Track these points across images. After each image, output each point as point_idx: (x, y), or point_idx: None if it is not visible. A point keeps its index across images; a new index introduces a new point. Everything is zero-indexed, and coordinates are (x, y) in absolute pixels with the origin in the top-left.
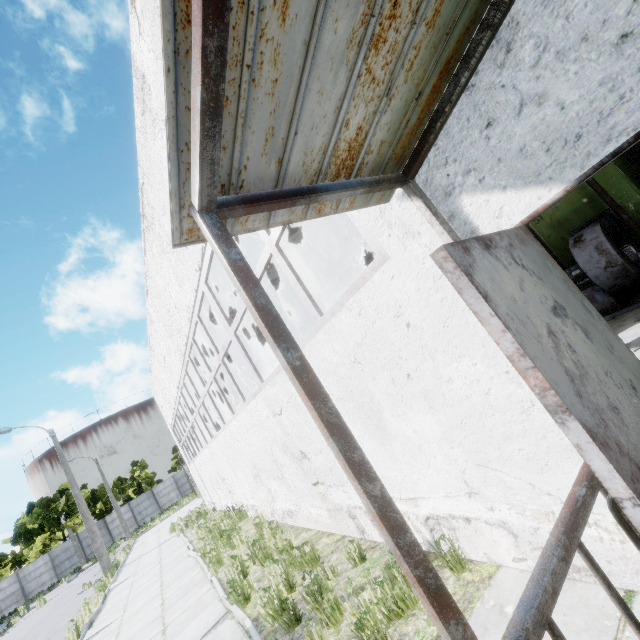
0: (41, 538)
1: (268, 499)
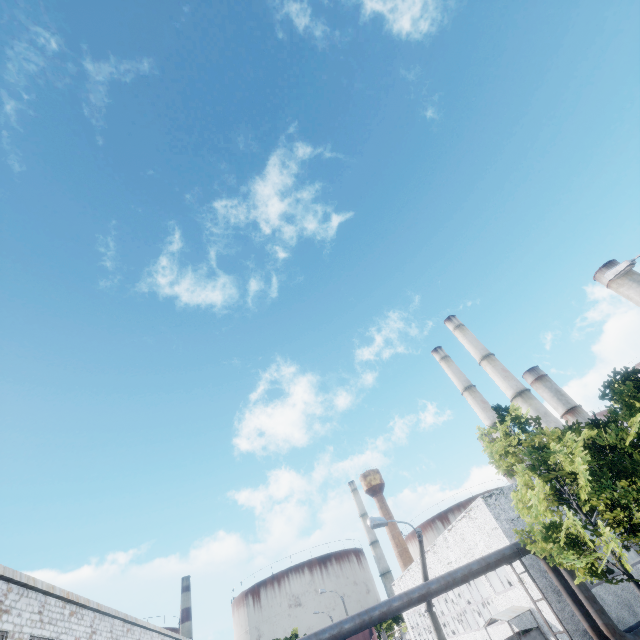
0: None
1: None
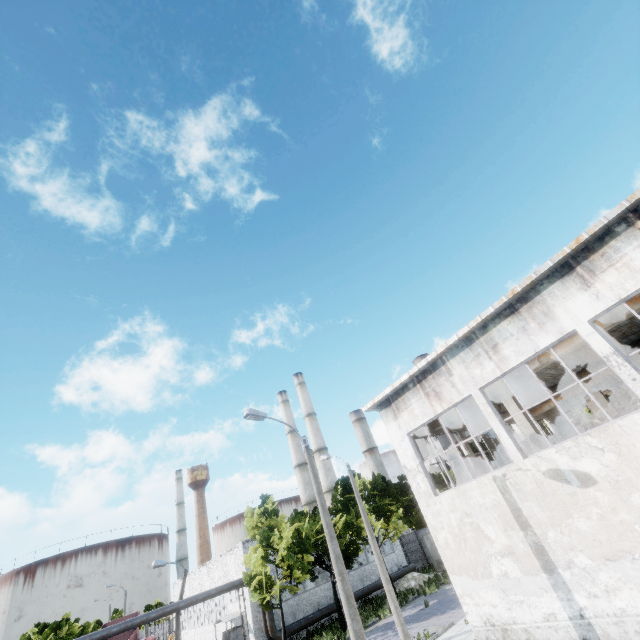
0: None
1: None
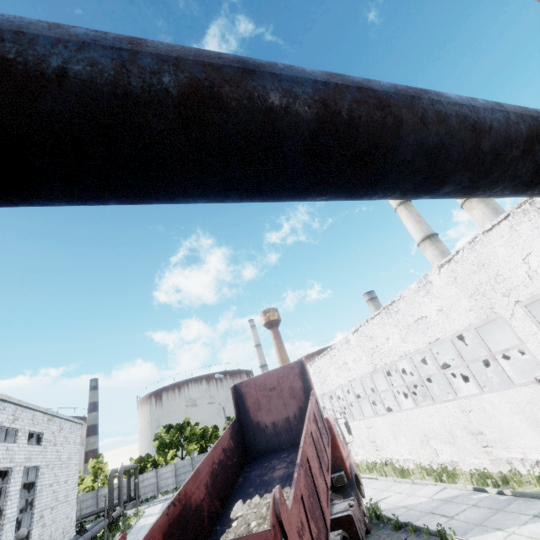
0: (172, 451)
1: (430, 455)
